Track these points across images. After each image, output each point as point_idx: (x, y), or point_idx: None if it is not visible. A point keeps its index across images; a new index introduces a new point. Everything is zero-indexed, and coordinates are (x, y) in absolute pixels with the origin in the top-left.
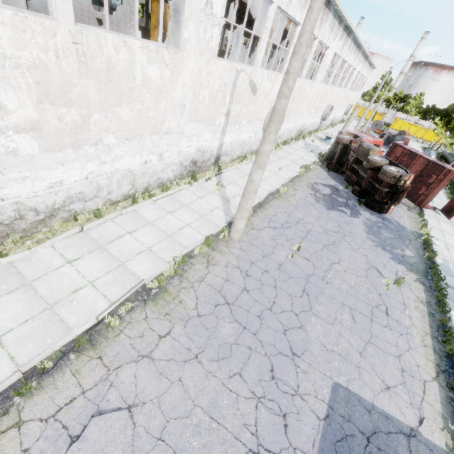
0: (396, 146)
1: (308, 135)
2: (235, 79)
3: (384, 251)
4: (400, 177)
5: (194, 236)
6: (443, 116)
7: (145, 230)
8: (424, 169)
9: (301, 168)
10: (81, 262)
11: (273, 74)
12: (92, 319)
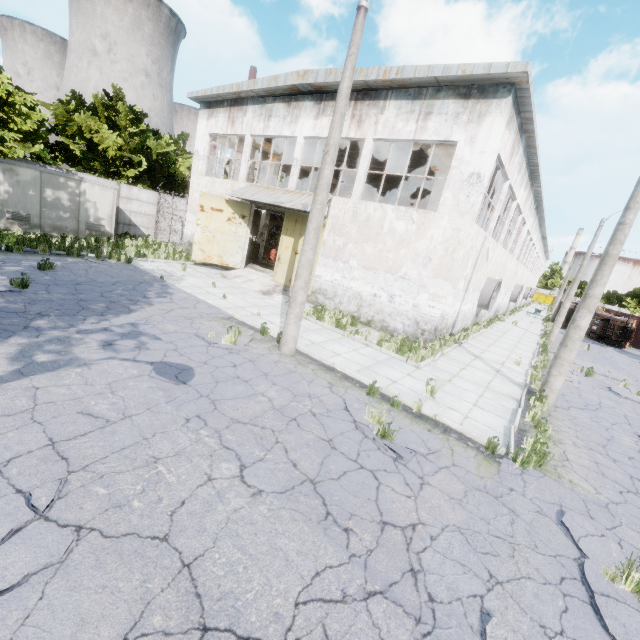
0: (608, 311)
1: (520, 309)
2: (515, 268)
3: (636, 359)
4: (627, 322)
5: (533, 337)
6: (633, 296)
7: (511, 332)
8: (639, 324)
9: (544, 323)
10: (506, 335)
11: (521, 265)
12: (538, 345)
